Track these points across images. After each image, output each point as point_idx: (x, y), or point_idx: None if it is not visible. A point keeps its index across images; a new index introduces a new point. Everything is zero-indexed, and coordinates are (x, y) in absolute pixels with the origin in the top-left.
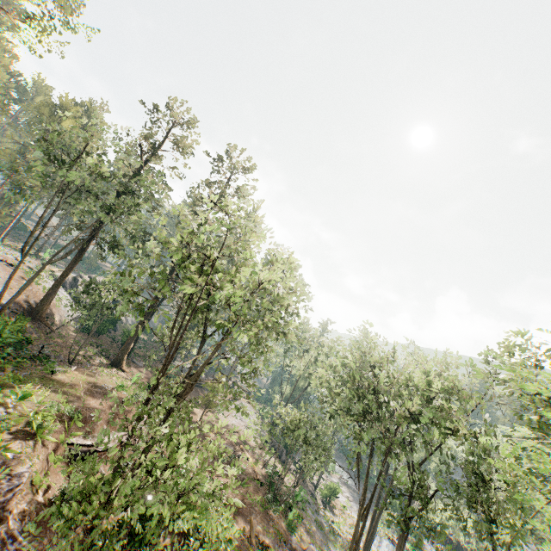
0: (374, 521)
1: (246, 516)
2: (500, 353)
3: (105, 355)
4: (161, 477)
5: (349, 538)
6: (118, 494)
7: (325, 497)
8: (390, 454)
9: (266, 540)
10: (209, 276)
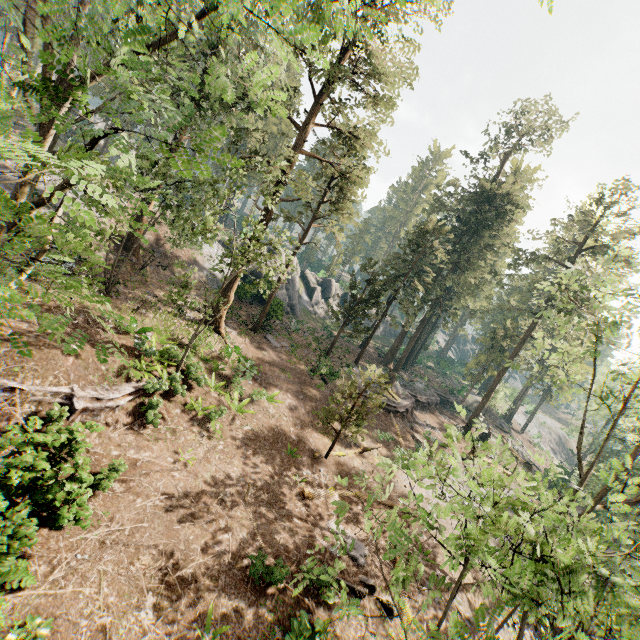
0: None
1: None
2: None
3: None
4: None
5: None
6: None
7: None
8: None
9: None
10: None
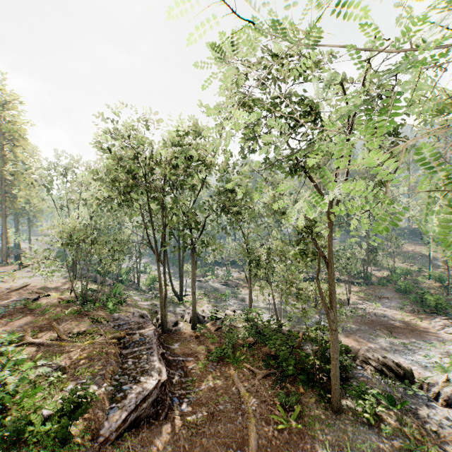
0: (181, 272)
1: (53, 329)
2: (219, 103)
3: None
4: None
5: (172, 295)
6: None
7: (148, 286)
8: (166, 210)
9: (83, 329)
10: None
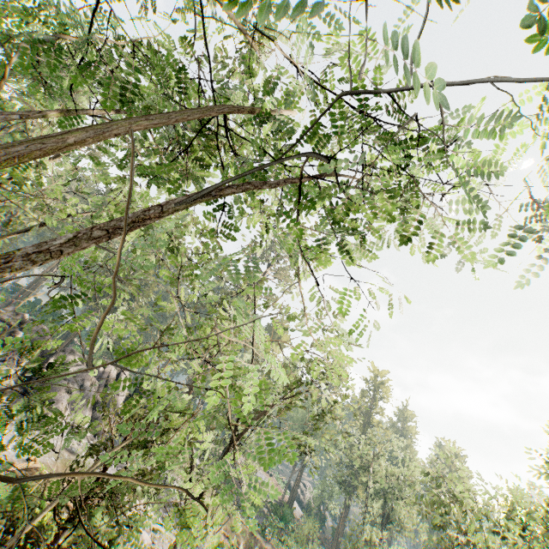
0: None
1: None
2: None
3: (325, 545)
4: (368, 537)
5: None
6: (358, 544)
7: None
8: None
9: None
10: (371, 472)
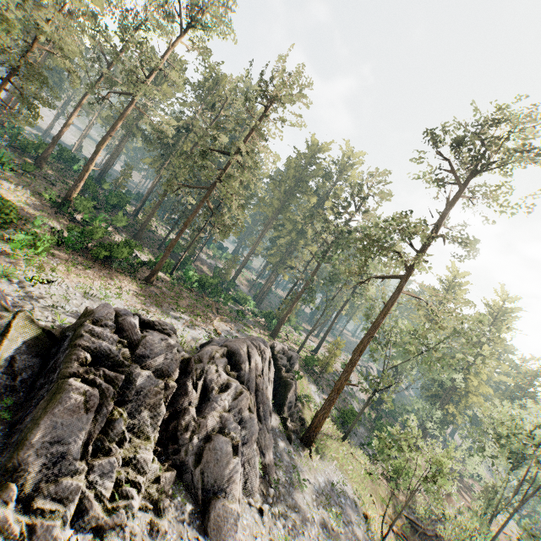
0: None
1: None
2: None
3: None
4: None
5: None
6: None
7: None
8: None
9: None
10: (534, 456)
